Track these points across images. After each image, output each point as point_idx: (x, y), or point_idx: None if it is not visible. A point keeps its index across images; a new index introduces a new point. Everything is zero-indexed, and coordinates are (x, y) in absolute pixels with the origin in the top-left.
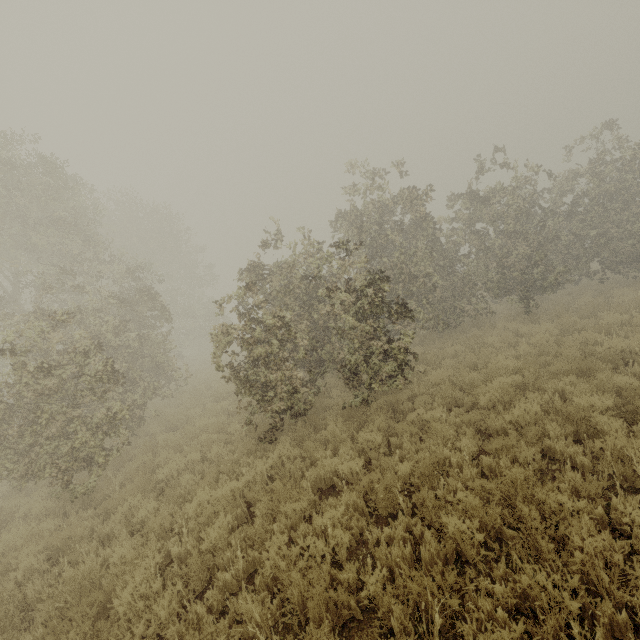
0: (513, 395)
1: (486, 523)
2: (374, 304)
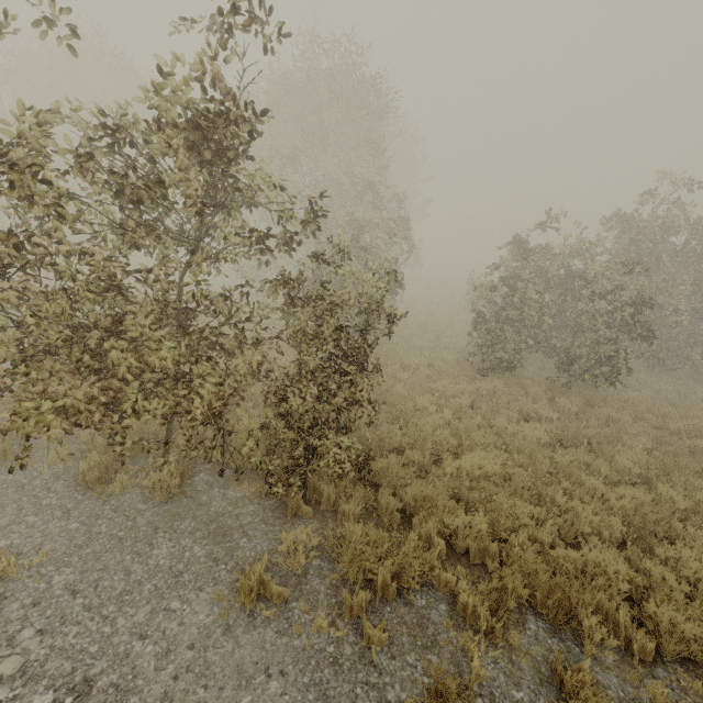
0: (702, 434)
1: (642, 473)
2: (625, 318)
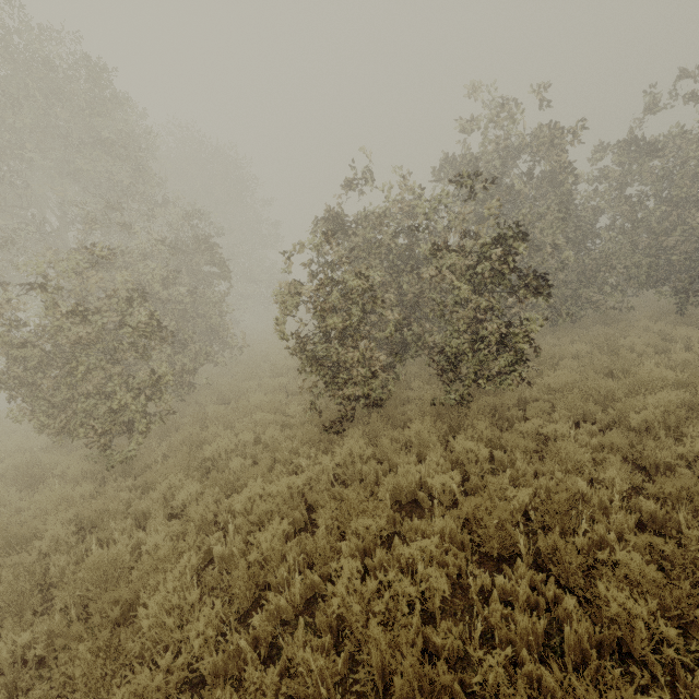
0: (683, 419)
1: (667, 606)
2: (499, 271)
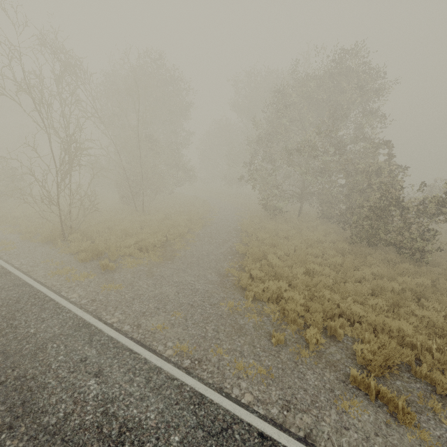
0: None
1: None
2: None
